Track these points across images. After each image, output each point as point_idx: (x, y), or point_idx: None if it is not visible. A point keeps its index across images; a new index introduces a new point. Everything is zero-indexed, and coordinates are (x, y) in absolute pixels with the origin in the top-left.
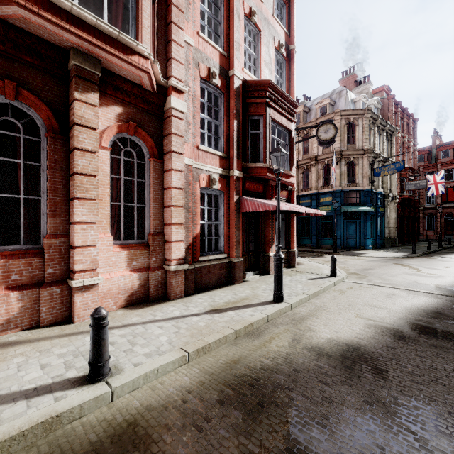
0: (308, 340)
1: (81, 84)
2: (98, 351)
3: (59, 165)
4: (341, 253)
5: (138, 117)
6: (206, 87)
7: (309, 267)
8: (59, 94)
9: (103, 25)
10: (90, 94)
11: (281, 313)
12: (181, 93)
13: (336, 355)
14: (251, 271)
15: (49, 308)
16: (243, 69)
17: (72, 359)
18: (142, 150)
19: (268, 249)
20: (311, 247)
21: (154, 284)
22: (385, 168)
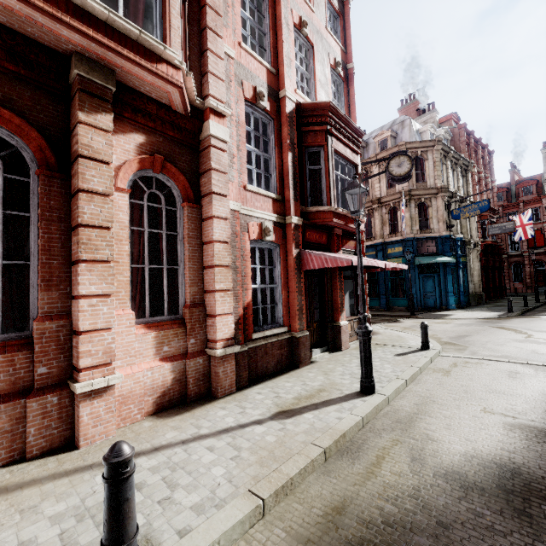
0: (435, 459)
1: (87, 102)
2: (119, 523)
3: (56, 215)
4: (420, 316)
5: (166, 148)
6: (252, 111)
7: (389, 337)
8: (57, 117)
9: (118, 19)
10: (100, 115)
11: (378, 412)
12: (222, 117)
13: (491, 487)
14: (318, 347)
15: (40, 429)
16: (296, 90)
17: (73, 526)
18: (173, 193)
19: (337, 317)
20: (380, 309)
21: (194, 377)
22: (465, 209)
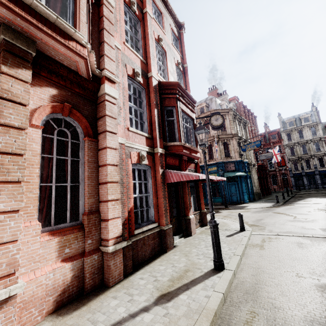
0: None
1: (10, 59)
2: None
3: None
4: (231, 208)
5: (73, 100)
6: (132, 83)
7: None
8: None
9: (40, 5)
10: (21, 70)
11: (230, 285)
12: (113, 83)
13: None
14: (176, 235)
15: None
16: (157, 74)
17: None
18: (77, 131)
19: (188, 212)
20: (206, 205)
21: (90, 272)
22: (248, 145)
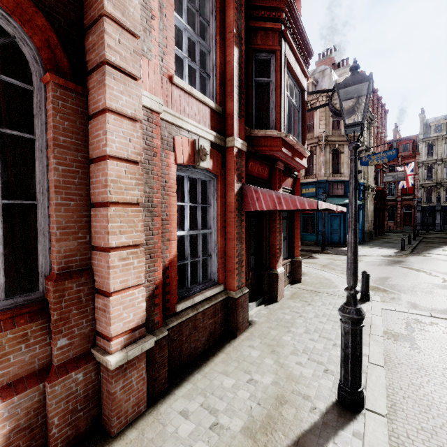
0: None
1: None
2: None
3: None
4: (330, 252)
5: None
6: None
7: (317, 279)
8: None
9: None
10: None
11: None
12: None
13: None
14: (253, 300)
15: None
16: None
17: None
18: (23, 54)
19: (275, 263)
20: None
21: (64, 410)
22: (374, 157)
